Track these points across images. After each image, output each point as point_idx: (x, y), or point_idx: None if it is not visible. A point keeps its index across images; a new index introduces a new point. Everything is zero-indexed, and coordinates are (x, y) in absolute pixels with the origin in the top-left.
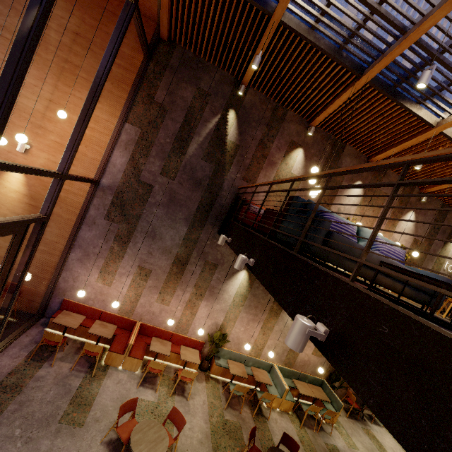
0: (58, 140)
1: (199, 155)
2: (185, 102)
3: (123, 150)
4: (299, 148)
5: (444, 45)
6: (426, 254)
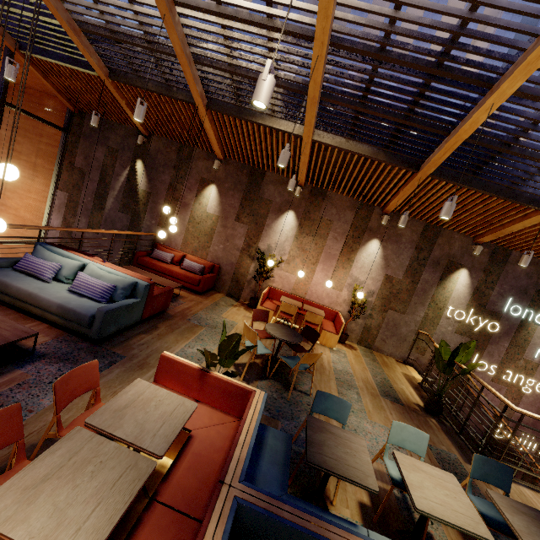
0: (14, 213)
1: (116, 208)
2: (99, 162)
3: (58, 213)
4: (211, 185)
5: (221, 58)
6: (410, 296)
